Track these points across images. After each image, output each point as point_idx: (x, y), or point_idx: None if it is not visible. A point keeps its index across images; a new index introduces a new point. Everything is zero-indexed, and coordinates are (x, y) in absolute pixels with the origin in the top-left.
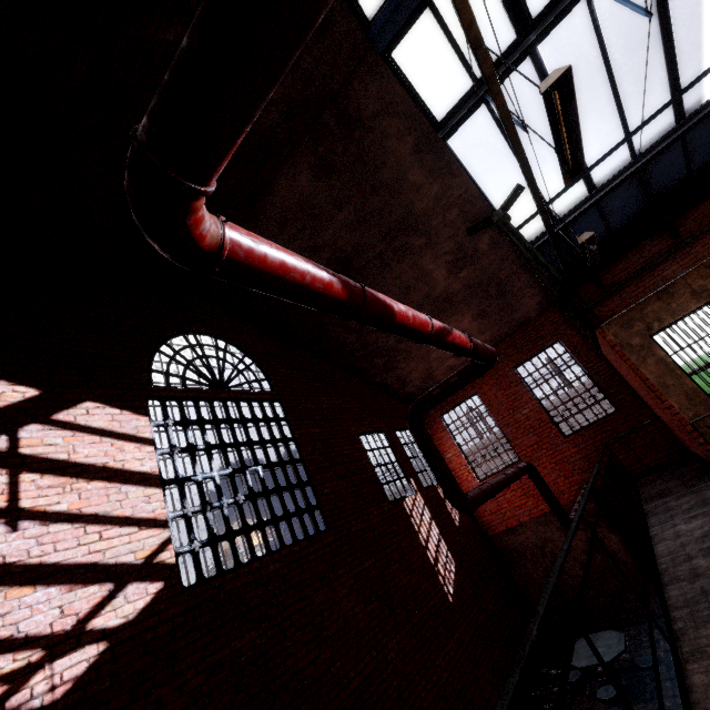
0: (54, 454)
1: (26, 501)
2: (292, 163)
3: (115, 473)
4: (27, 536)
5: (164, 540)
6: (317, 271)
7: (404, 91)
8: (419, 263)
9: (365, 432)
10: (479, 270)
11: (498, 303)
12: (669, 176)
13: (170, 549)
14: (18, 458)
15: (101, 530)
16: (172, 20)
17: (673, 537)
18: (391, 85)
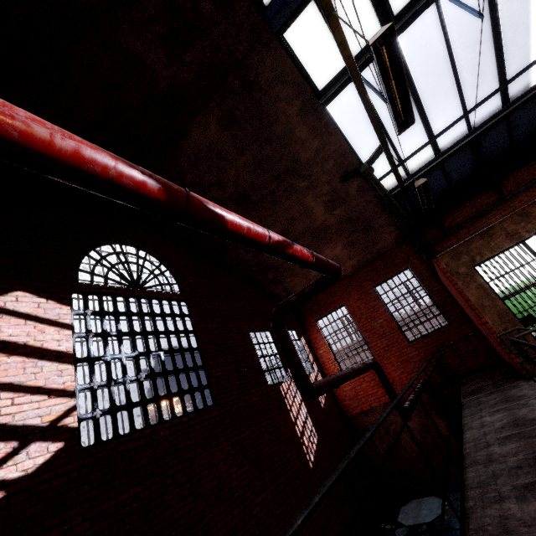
0: None
1: None
2: (204, 115)
3: (34, 350)
4: None
5: (70, 408)
6: (127, 168)
7: (293, 64)
8: (303, 201)
9: (254, 329)
10: (349, 209)
11: (363, 236)
12: (496, 147)
13: (74, 415)
14: None
15: (14, 397)
16: None
17: (479, 426)
18: (282, 59)
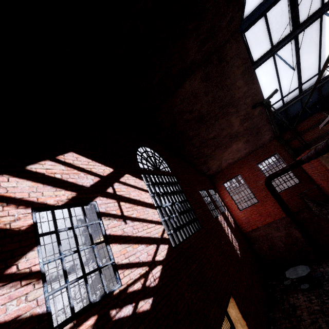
0: (125, 195)
1: (125, 213)
2: (194, 75)
3: (143, 203)
4: (129, 226)
5: (163, 229)
6: None
7: (245, 48)
8: (230, 119)
9: (200, 189)
10: (252, 123)
11: (255, 137)
12: None
13: (165, 233)
14: (117, 196)
15: (146, 225)
16: (194, 21)
17: None
18: (241, 46)
